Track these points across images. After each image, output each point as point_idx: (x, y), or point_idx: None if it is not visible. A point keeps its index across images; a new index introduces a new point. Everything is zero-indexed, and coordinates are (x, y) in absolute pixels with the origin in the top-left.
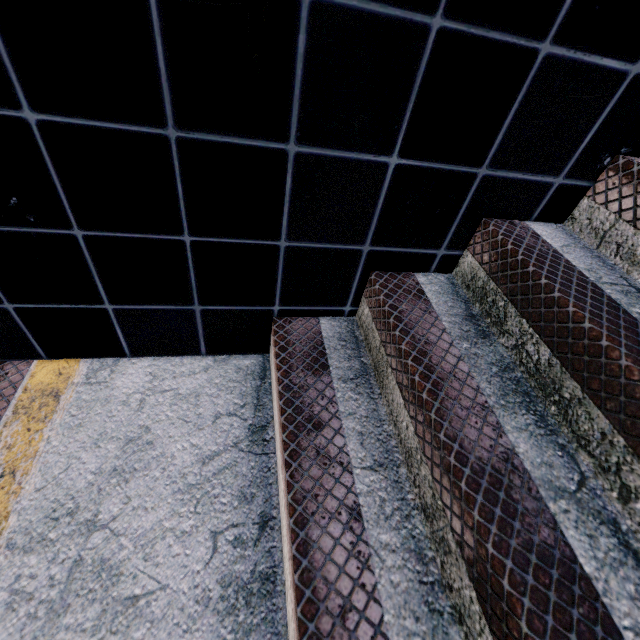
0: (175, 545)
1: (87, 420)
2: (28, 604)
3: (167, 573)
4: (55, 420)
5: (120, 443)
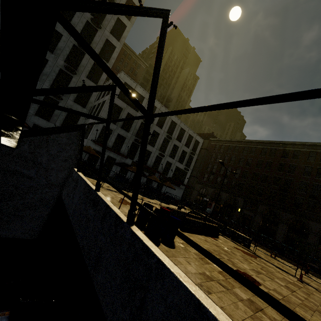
0: None
1: None
2: None
3: None
4: (0, 316)
5: None
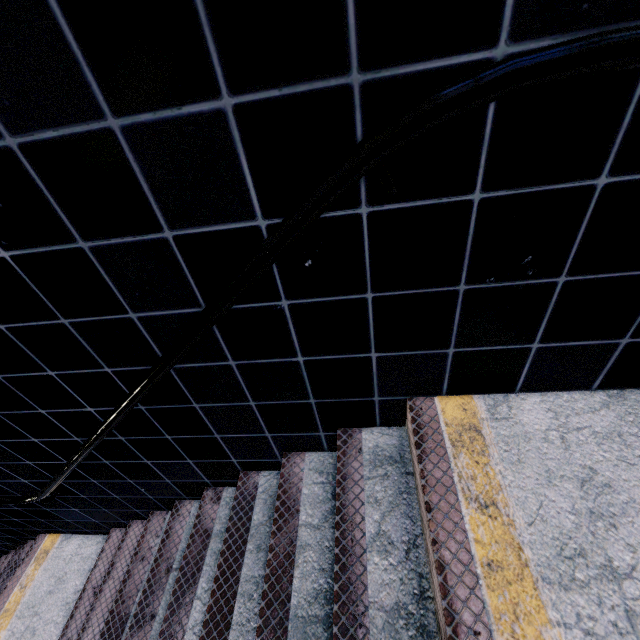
0: None
1: (523, 456)
2: None
3: None
4: (493, 454)
5: (574, 483)
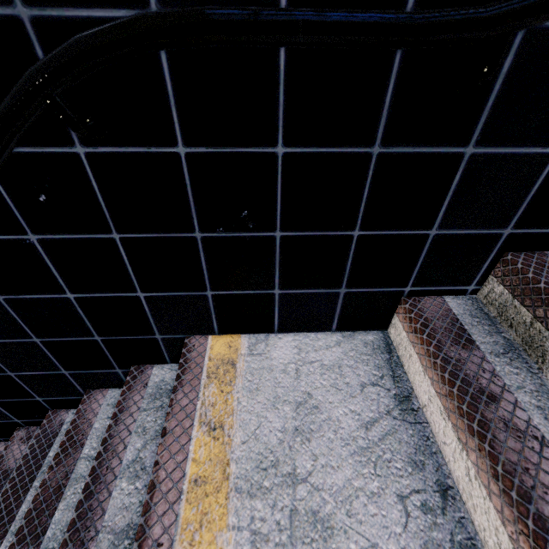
0: (369, 505)
1: (261, 385)
2: (267, 545)
3: (372, 532)
4: (238, 384)
5: (292, 406)
